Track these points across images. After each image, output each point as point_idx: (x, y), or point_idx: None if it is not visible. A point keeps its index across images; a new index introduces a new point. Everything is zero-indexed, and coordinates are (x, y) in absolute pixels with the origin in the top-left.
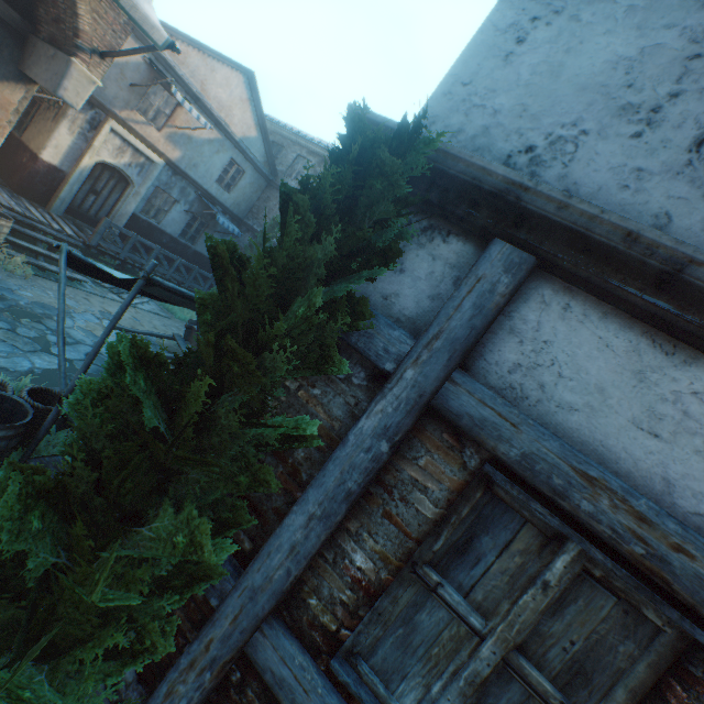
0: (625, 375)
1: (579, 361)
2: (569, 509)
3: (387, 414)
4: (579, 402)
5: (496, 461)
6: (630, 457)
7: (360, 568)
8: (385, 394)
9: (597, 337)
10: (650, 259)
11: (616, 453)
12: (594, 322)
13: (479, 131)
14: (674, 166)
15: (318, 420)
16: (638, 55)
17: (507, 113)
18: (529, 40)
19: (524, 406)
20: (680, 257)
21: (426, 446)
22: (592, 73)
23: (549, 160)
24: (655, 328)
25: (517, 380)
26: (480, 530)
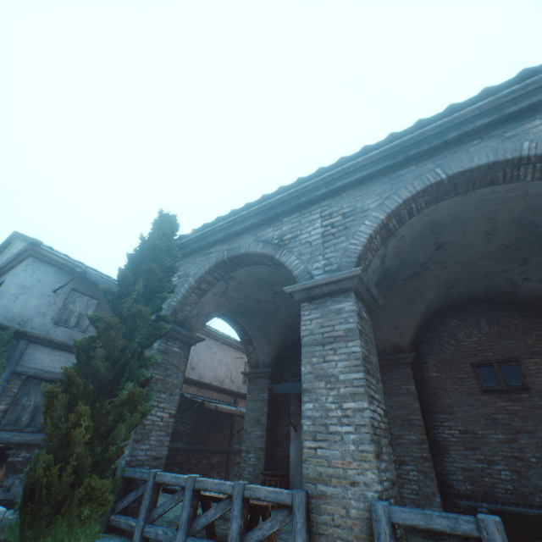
0: (48, 355)
1: (40, 355)
2: (43, 377)
3: (5, 377)
4: (41, 361)
5: (29, 376)
6: (50, 366)
7: (3, 408)
8: (4, 374)
9: (43, 351)
10: (49, 339)
11: (48, 367)
12: (42, 349)
13: (12, 317)
14: (50, 322)
15: (1, 381)
16: (42, 303)
17: (18, 313)
18: (20, 298)
19: (32, 365)
20: (53, 339)
21: (14, 380)
22: (34, 306)
23: (29, 322)
24: (51, 347)
25: (30, 362)
26: (27, 389)
